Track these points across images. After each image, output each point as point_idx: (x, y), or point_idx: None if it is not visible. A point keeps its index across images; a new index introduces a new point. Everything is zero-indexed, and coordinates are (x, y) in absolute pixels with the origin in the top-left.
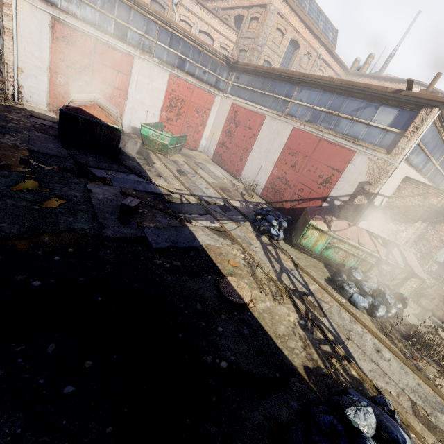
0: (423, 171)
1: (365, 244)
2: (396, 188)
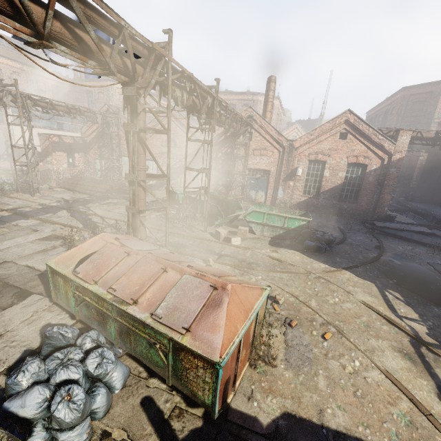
0: (66, 129)
1: (4, 167)
2: (39, 140)
